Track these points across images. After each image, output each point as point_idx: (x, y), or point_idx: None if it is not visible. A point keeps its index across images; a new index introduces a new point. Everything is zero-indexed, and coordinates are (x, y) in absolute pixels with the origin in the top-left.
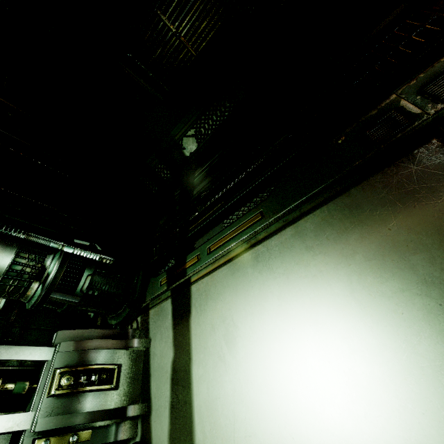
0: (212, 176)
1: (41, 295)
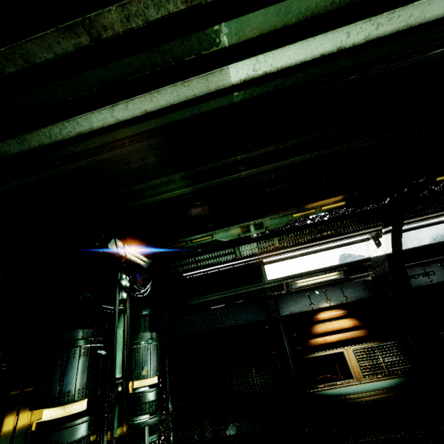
0: None
1: (145, 421)
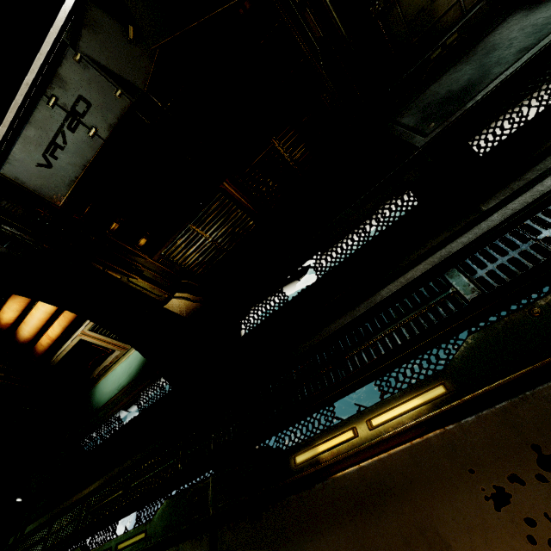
0: (34, 525)
1: None
